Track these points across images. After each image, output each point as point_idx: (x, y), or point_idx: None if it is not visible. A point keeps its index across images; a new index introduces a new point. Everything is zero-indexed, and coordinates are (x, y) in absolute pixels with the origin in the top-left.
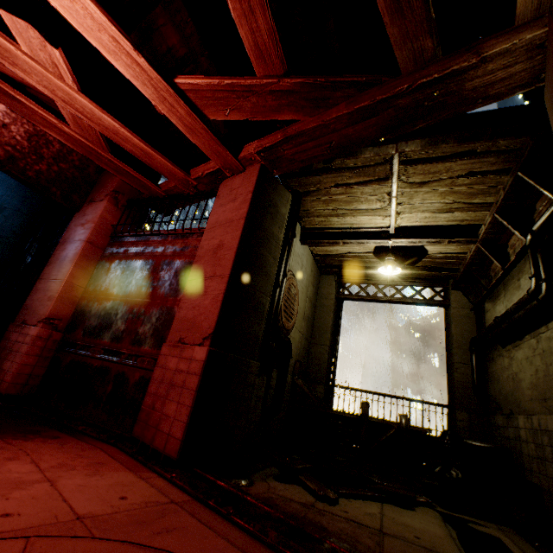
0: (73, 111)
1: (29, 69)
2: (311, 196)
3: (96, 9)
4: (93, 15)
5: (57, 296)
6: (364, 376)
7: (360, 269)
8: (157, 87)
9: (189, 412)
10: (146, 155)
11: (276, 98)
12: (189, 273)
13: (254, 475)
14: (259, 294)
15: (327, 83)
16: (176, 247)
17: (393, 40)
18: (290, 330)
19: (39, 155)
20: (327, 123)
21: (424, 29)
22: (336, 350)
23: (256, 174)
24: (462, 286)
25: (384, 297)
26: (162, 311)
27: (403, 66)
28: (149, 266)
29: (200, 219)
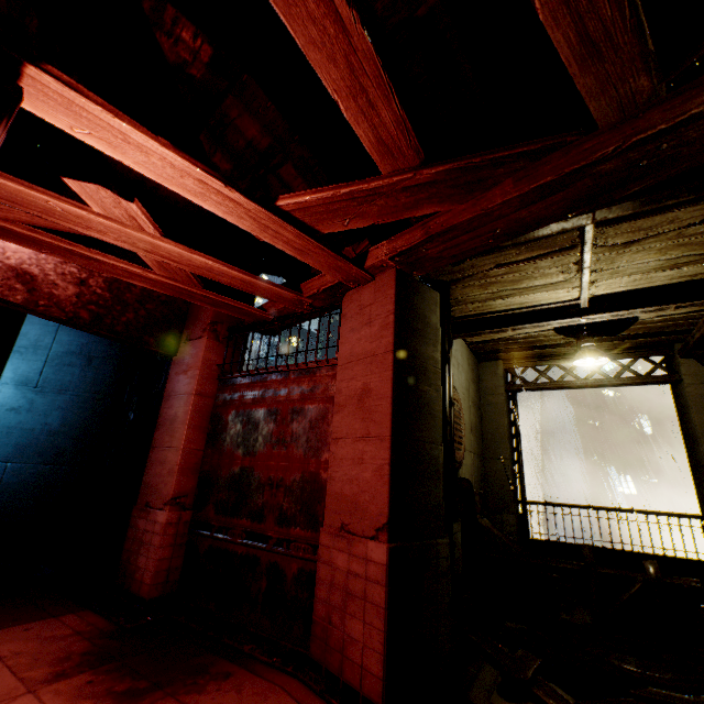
0: (158, 258)
1: (105, 229)
2: (461, 283)
3: (176, 157)
4: (173, 163)
5: (177, 470)
6: (544, 459)
7: (535, 349)
8: (256, 217)
9: (383, 639)
10: (247, 284)
11: (412, 194)
12: (328, 423)
13: (472, 693)
14: (429, 446)
15: (484, 162)
16: (303, 388)
17: (585, 91)
18: (462, 459)
19: (123, 303)
20: (488, 211)
21: (636, 67)
22: (520, 461)
23: (392, 284)
24: (698, 353)
25: (576, 381)
26: (305, 478)
27: (602, 118)
28: (275, 416)
29: (325, 347)
